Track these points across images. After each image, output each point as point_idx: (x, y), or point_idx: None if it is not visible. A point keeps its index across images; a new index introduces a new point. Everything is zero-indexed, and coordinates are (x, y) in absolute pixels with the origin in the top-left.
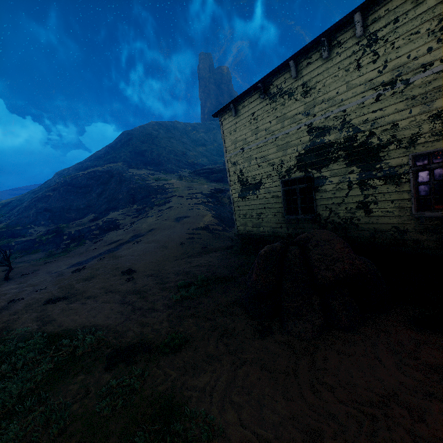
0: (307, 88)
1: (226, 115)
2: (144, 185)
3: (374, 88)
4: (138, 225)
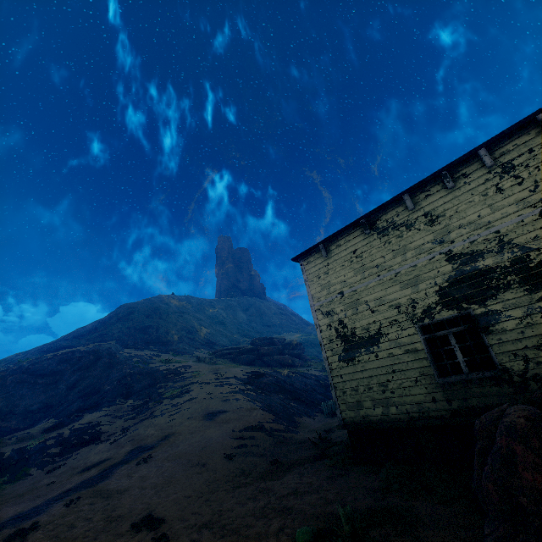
0: (432, 216)
1: (311, 257)
2: (146, 370)
3: (532, 206)
4: (137, 431)
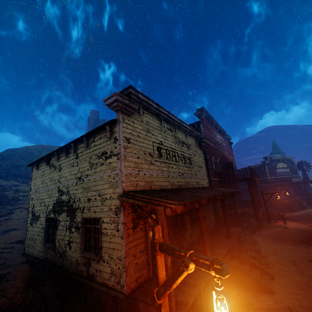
0: (60, 167)
1: (35, 167)
2: (0, 195)
3: (76, 178)
4: None
